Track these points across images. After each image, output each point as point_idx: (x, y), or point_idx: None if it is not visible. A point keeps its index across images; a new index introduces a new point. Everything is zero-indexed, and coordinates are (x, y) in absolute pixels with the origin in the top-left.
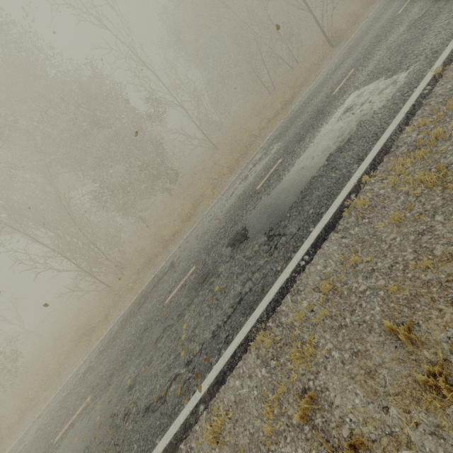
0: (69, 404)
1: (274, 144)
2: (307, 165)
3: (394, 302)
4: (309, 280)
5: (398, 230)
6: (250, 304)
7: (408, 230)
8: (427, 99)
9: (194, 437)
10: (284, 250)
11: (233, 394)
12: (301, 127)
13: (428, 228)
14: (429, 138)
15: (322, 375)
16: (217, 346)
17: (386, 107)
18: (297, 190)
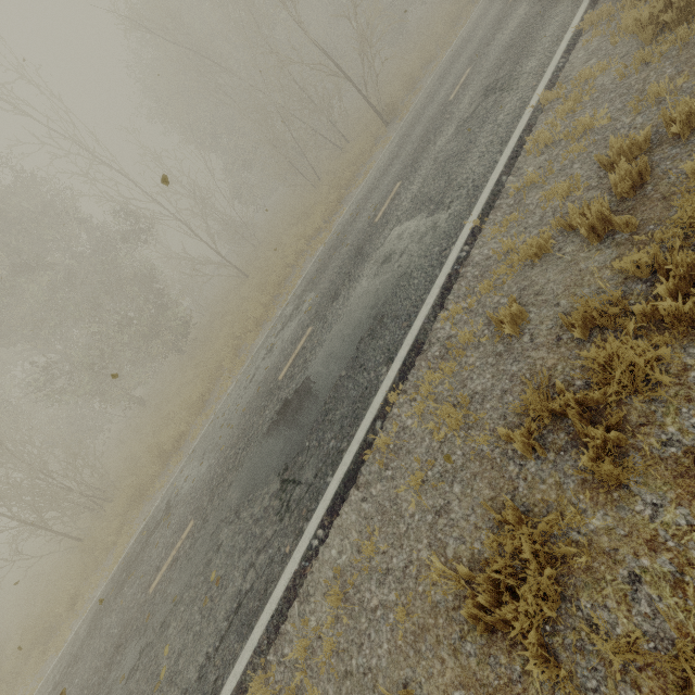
0: None
1: (308, 294)
2: (336, 350)
3: (402, 637)
4: (321, 576)
5: (418, 500)
6: (249, 617)
7: (426, 503)
8: (465, 267)
9: None
10: (296, 515)
11: None
12: (338, 271)
13: (445, 506)
14: (459, 341)
15: None
16: None
17: (423, 269)
18: (321, 396)
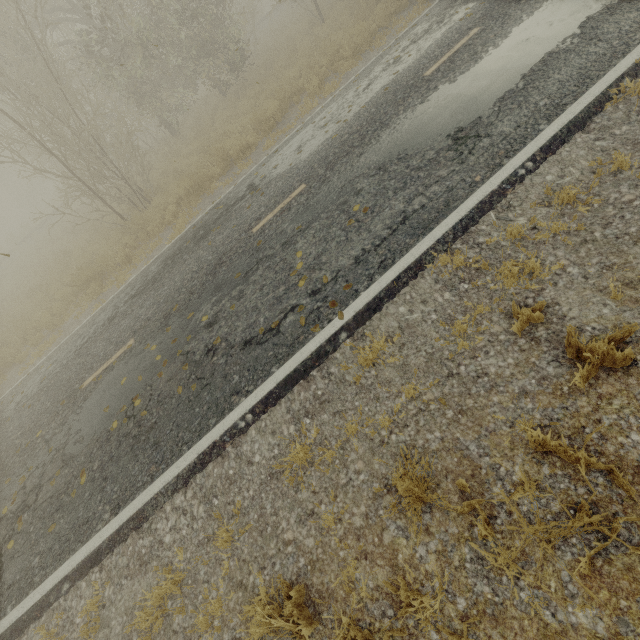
0: (94, 351)
1: (460, 6)
2: (537, 35)
3: None
4: (531, 194)
5: None
6: (425, 223)
7: None
8: None
9: (333, 363)
10: (487, 156)
11: (396, 321)
12: None
13: None
14: None
15: (549, 292)
16: (366, 272)
17: None
18: (515, 73)
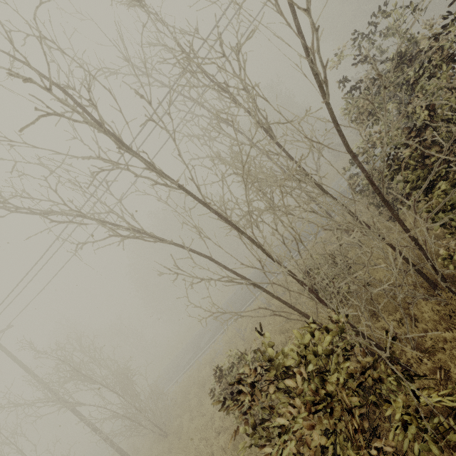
0: None
1: None
2: None
3: None
4: None
5: None
6: None
7: None
8: None
9: None
10: None
11: None
12: None
13: None
14: None
15: None
16: None
17: None
18: None
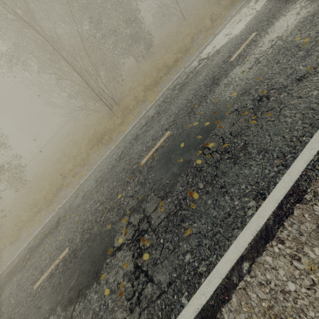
0: (135, 151)
1: None
2: None
3: None
4: None
5: None
6: None
7: None
8: None
9: None
10: None
11: None
12: None
13: None
14: None
15: None
16: None
17: None
18: None
